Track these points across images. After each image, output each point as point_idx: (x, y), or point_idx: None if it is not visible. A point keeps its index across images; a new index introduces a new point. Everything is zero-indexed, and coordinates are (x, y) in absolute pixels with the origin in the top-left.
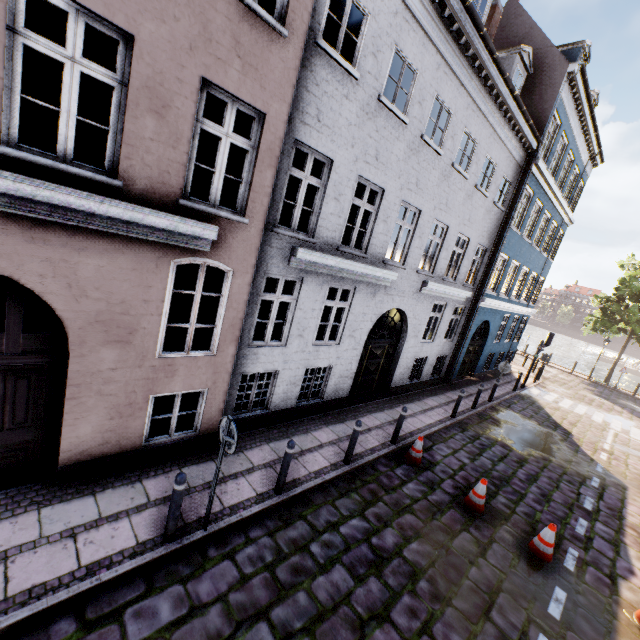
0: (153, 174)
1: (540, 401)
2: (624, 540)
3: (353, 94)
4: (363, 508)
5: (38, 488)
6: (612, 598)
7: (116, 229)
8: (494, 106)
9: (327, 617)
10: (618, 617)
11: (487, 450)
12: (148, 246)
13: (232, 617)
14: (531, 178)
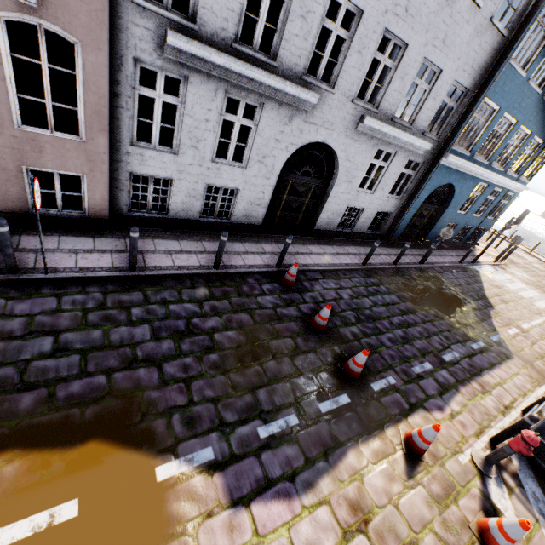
0: None
1: (484, 277)
2: (460, 388)
3: None
4: (205, 299)
5: None
6: (397, 417)
7: None
8: None
9: (107, 349)
10: (388, 429)
11: (378, 295)
12: None
13: (29, 327)
14: None
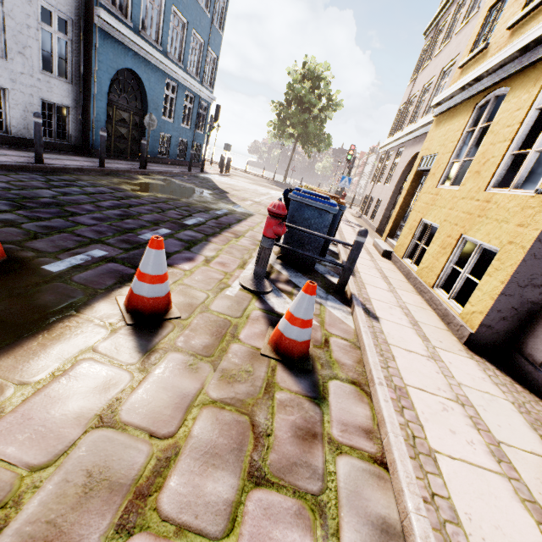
0: None
1: (216, 180)
2: (212, 240)
3: None
4: None
5: None
6: (111, 288)
7: None
8: None
9: None
10: (88, 309)
11: (72, 188)
12: None
13: None
14: None
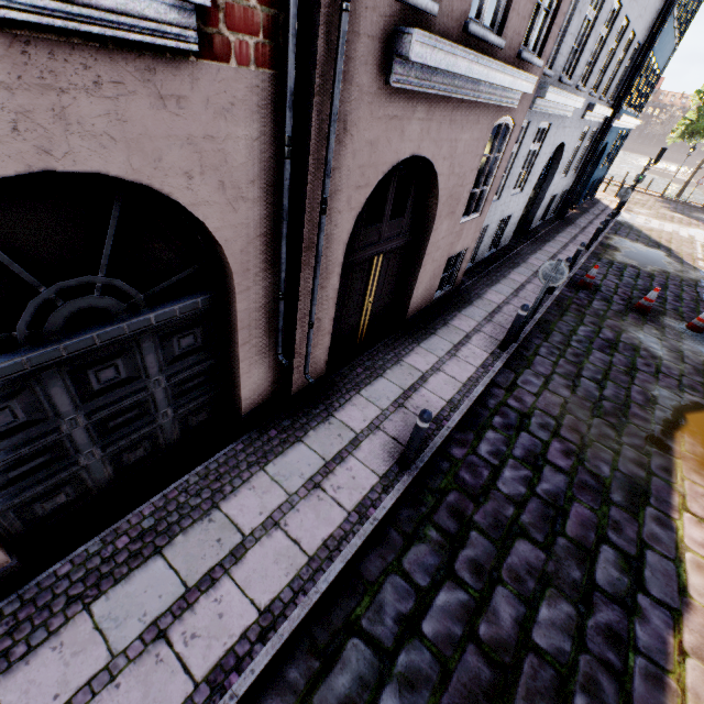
0: (517, 24)
1: (635, 225)
2: None
3: None
4: (580, 320)
5: (401, 335)
6: None
7: (488, 98)
8: None
9: (609, 373)
10: None
11: (624, 272)
12: (489, 112)
13: (566, 379)
14: None
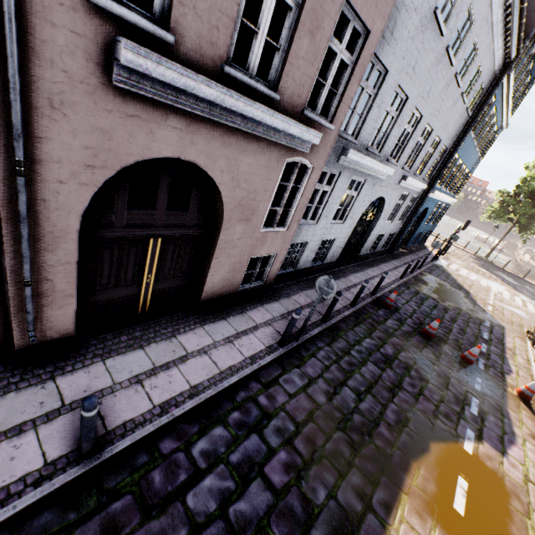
0: (295, 88)
1: (448, 270)
2: (506, 356)
3: (420, 7)
4: (369, 333)
5: (192, 314)
6: (503, 383)
7: (268, 135)
8: (502, 16)
9: (374, 386)
10: (506, 391)
11: (425, 301)
12: (277, 148)
13: (330, 384)
14: (499, 87)
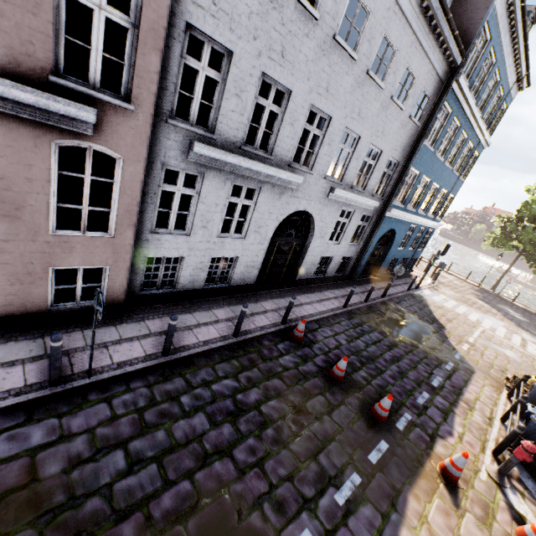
0: (14, 43)
1: (428, 300)
2: (455, 410)
3: None
4: (238, 372)
5: None
6: (426, 451)
7: None
8: (419, 10)
9: (177, 450)
10: (425, 465)
11: (365, 335)
12: (22, 123)
13: (94, 445)
14: (451, 95)
